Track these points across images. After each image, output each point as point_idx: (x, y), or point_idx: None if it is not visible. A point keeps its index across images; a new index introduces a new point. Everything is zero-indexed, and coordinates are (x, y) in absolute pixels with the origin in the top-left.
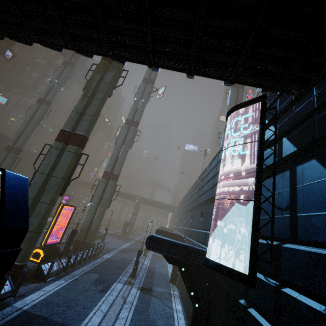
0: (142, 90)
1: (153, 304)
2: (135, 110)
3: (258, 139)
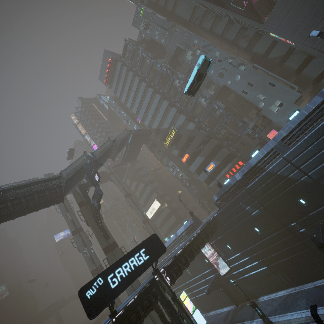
0: (81, 241)
1: (211, 322)
2: (91, 259)
3: (209, 244)
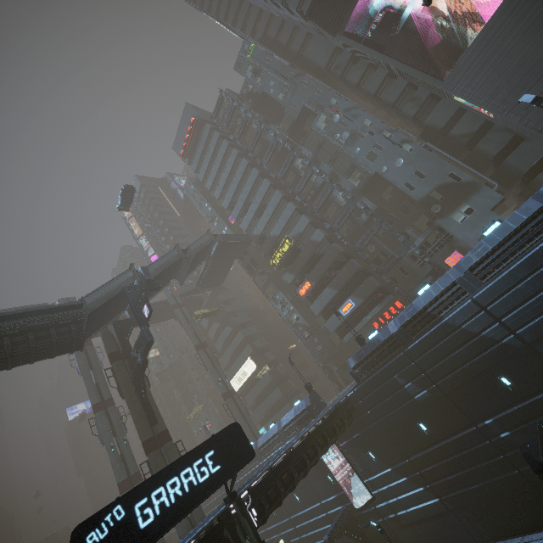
0: (107, 423)
1: None
2: (122, 460)
3: (337, 446)
